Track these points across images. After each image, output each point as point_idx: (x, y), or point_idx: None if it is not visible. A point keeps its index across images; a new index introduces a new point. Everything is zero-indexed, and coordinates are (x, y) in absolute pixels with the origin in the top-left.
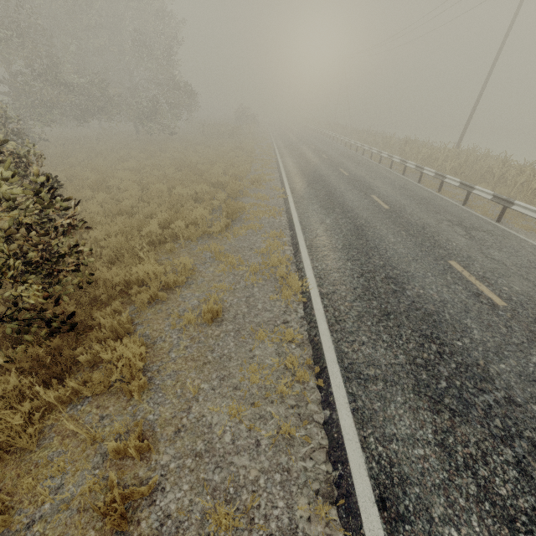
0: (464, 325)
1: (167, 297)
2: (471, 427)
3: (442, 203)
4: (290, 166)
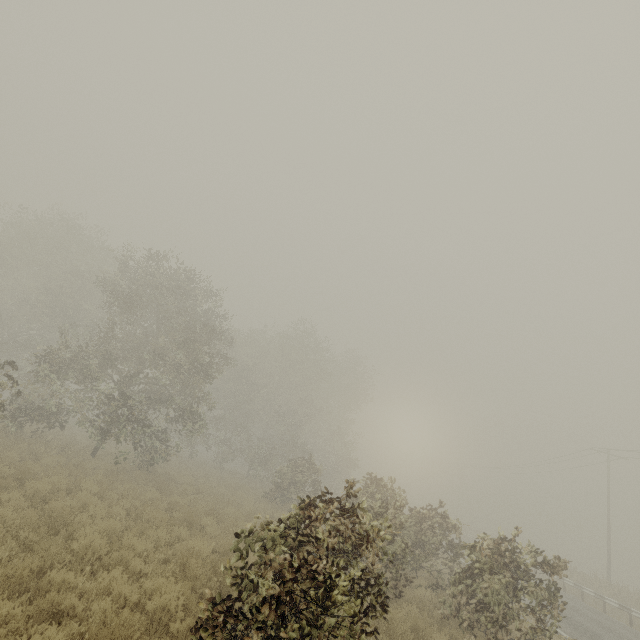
0: None
1: None
2: None
3: (610, 618)
4: None
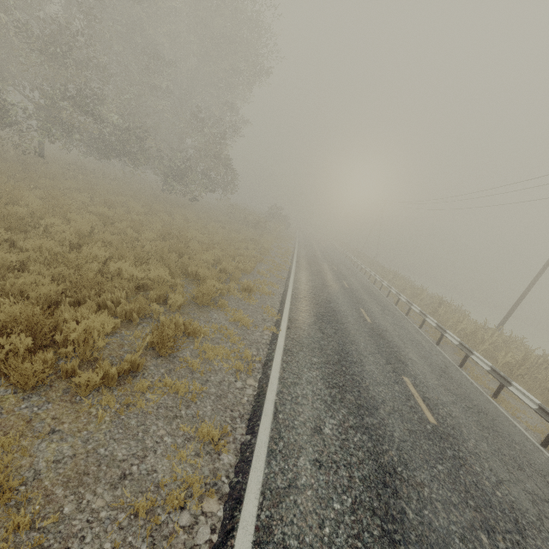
0: None
1: None
2: None
3: (514, 435)
4: (302, 282)
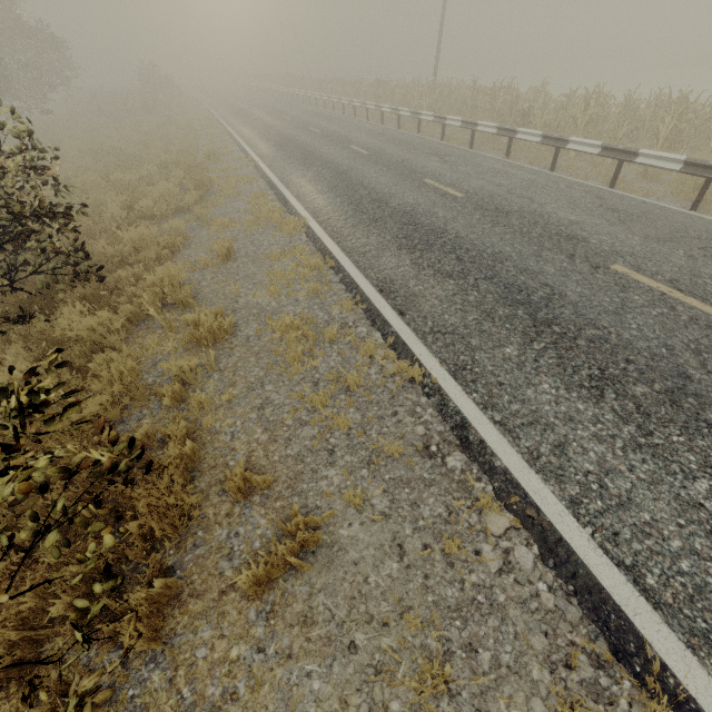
0: (432, 212)
1: (171, 258)
2: (433, 253)
3: (421, 142)
4: (247, 134)
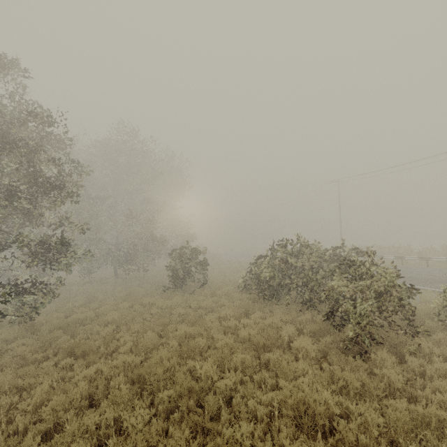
0: (443, 279)
1: None
2: None
3: None
4: None
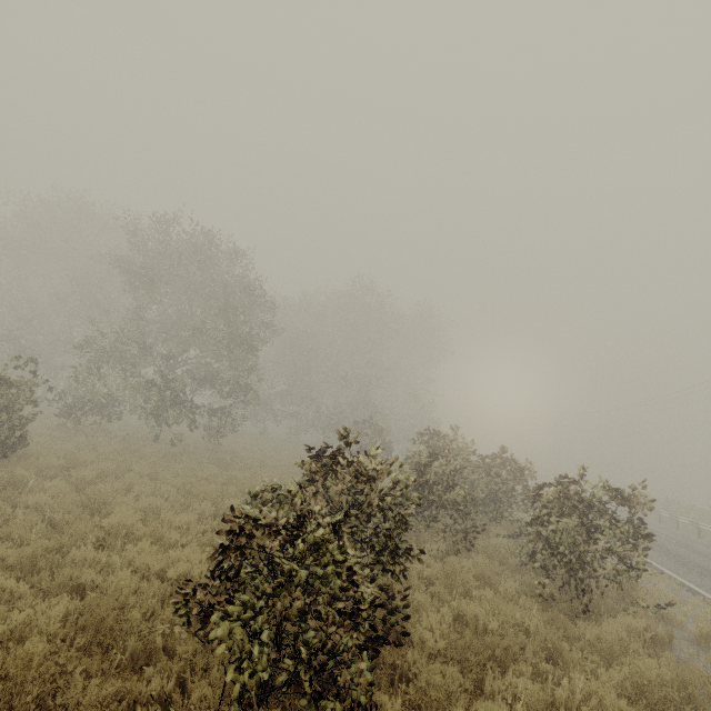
0: None
1: None
2: None
3: None
4: None
